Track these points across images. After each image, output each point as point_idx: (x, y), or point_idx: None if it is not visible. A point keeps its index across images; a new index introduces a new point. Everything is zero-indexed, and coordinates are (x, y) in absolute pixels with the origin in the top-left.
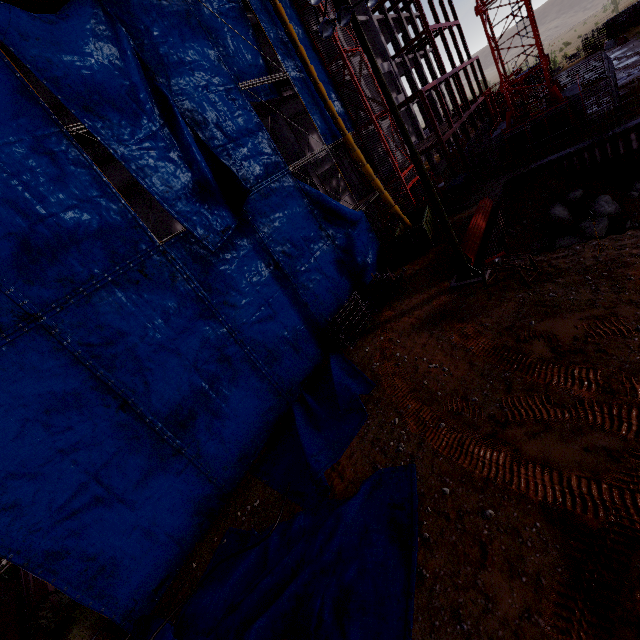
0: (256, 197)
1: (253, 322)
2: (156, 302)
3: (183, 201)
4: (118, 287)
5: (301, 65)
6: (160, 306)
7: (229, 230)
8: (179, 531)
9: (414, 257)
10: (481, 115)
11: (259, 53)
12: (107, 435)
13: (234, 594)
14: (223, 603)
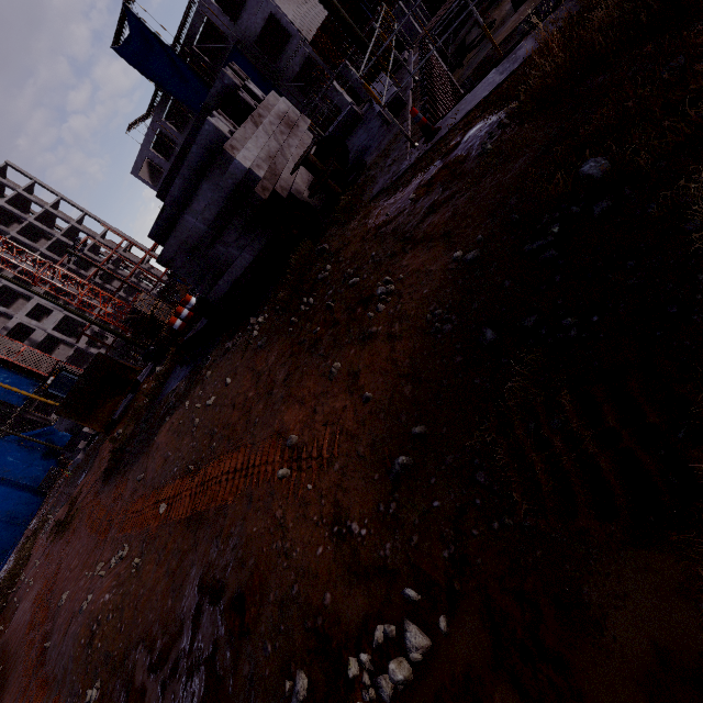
0: None
1: None
2: None
3: None
4: None
5: None
6: None
7: None
8: None
9: None
10: None
11: None
12: None
13: None
14: None
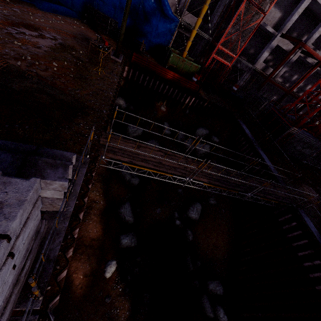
0: None
1: None
2: None
3: None
4: None
5: None
6: None
7: None
8: None
9: (161, 64)
10: None
11: None
12: None
13: None
14: None
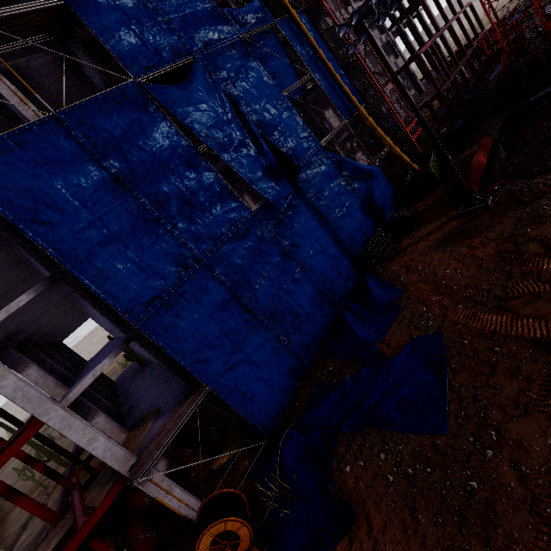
0: (302, 170)
1: (310, 256)
2: (255, 247)
3: (262, 181)
4: (235, 240)
5: (320, 64)
6: (257, 249)
7: (290, 195)
8: (284, 385)
9: (424, 195)
10: (478, 57)
11: (291, 64)
12: (241, 326)
13: (329, 412)
14: (323, 417)
